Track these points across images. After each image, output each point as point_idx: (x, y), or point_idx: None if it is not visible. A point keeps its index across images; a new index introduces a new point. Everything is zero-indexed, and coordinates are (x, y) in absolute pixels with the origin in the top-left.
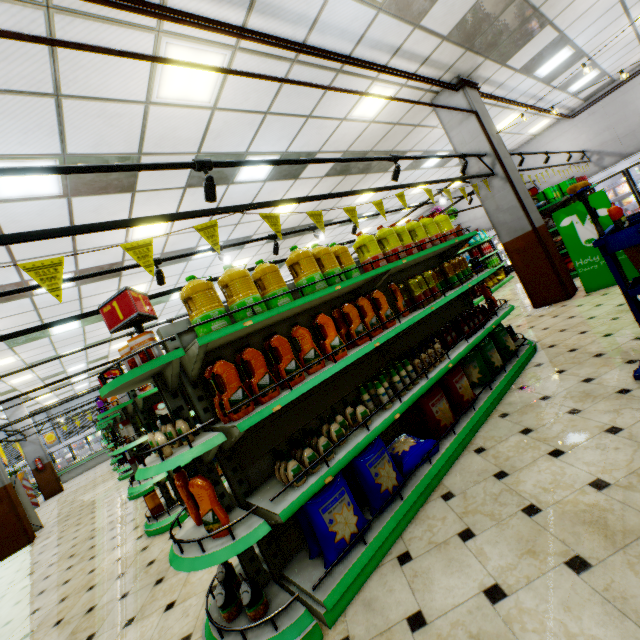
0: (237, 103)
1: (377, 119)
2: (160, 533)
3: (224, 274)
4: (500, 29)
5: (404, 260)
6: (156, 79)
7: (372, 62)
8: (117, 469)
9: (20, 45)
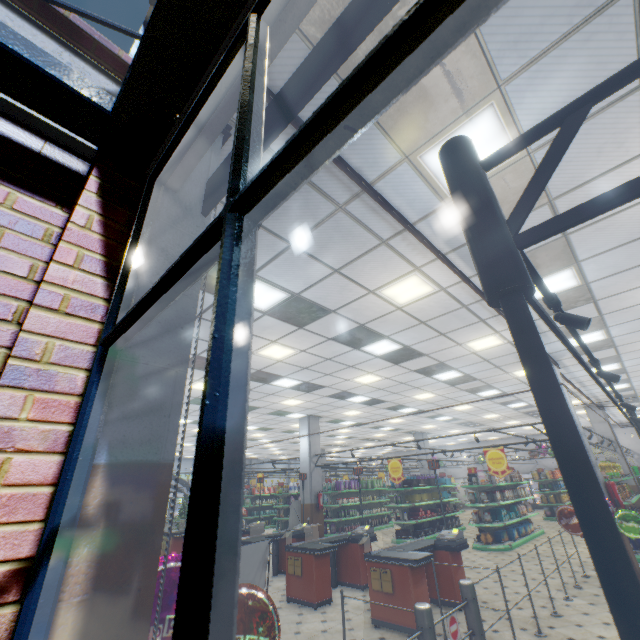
0: None
1: None
2: (501, 550)
3: (607, 463)
4: (624, 399)
5: (628, 477)
6: None
7: (590, 399)
8: None
9: None
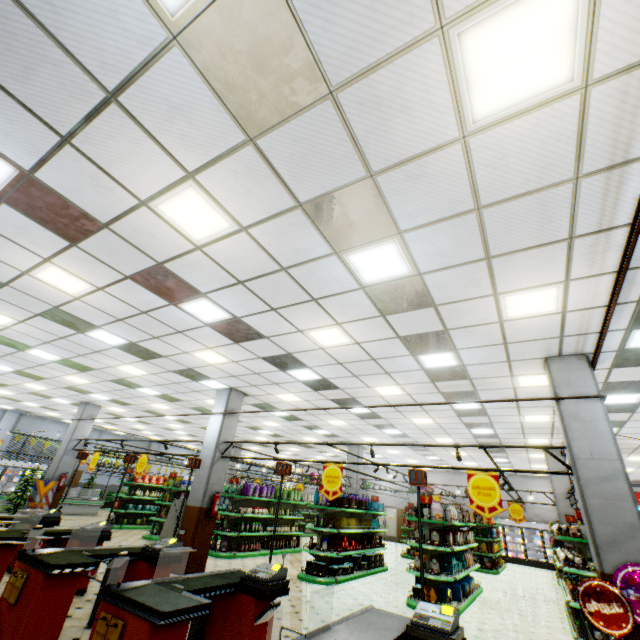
0: (526, 424)
1: (527, 443)
2: None
3: None
4: None
5: None
6: (532, 415)
7: None
8: (155, 539)
9: (538, 404)
